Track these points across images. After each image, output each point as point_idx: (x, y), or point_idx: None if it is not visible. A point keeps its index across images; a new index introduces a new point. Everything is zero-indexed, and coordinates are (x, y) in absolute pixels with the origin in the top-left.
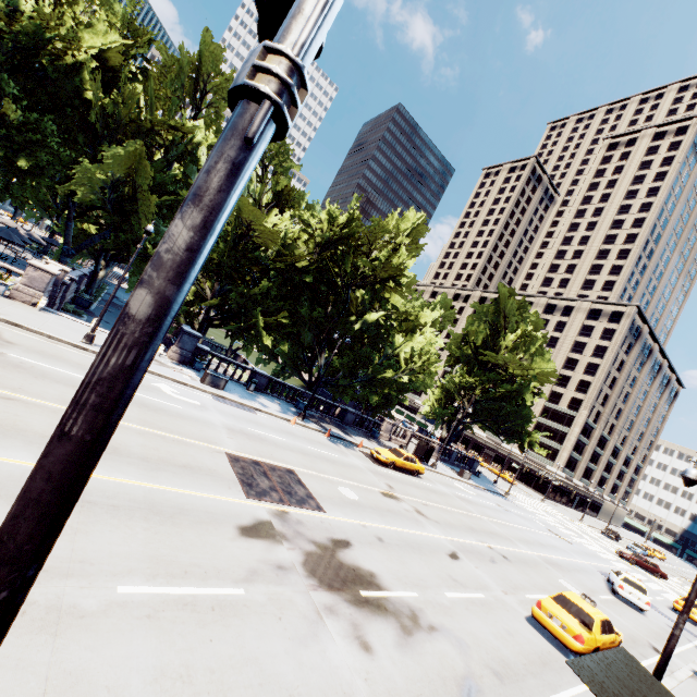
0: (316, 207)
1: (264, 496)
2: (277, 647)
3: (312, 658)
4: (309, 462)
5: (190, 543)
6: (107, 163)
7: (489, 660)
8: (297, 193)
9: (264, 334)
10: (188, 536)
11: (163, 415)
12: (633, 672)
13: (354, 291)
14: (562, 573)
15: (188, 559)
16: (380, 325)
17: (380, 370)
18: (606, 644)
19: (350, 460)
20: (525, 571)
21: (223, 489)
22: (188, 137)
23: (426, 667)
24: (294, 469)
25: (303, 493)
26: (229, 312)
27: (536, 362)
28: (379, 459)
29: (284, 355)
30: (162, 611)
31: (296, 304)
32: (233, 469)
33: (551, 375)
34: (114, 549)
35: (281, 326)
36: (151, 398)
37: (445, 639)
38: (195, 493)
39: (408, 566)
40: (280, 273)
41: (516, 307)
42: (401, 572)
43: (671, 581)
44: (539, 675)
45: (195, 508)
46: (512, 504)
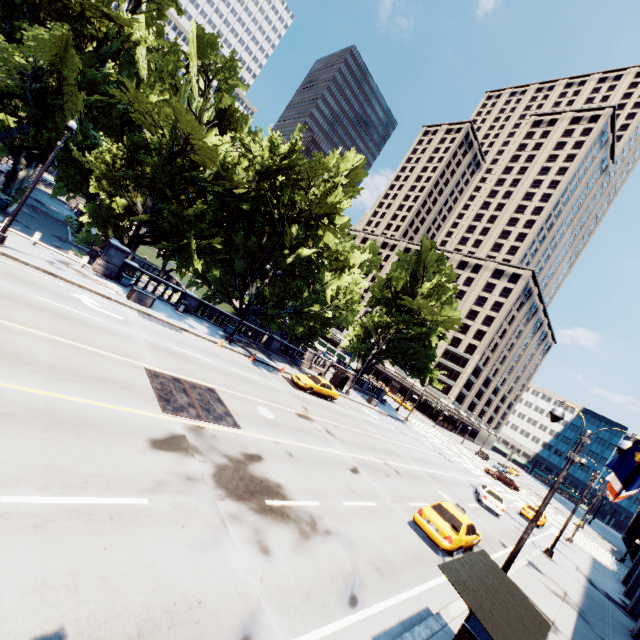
0: (259, 134)
1: (181, 411)
2: (176, 553)
3: (210, 562)
4: (231, 382)
5: (93, 454)
6: (25, 44)
7: (374, 558)
8: (241, 115)
9: (195, 257)
10: (93, 447)
11: (80, 326)
12: (489, 570)
13: (290, 226)
14: (441, 485)
15: (90, 469)
16: (312, 261)
17: (308, 304)
18: (468, 543)
19: (271, 383)
20: (412, 483)
21: (138, 403)
22: (125, 33)
23: (318, 566)
24: (215, 388)
25: (221, 411)
26: (161, 230)
27: (445, 309)
28: (298, 384)
29: (217, 281)
30: (53, 521)
31: (232, 231)
32: (151, 385)
33: (456, 322)
34: (3, 458)
35: (215, 251)
36: (68, 308)
37: (338, 542)
38: (106, 406)
39: (313, 479)
40: (217, 197)
41: (435, 259)
42: (306, 484)
43: (521, 492)
44: (413, 569)
45: (104, 419)
46: (409, 429)
